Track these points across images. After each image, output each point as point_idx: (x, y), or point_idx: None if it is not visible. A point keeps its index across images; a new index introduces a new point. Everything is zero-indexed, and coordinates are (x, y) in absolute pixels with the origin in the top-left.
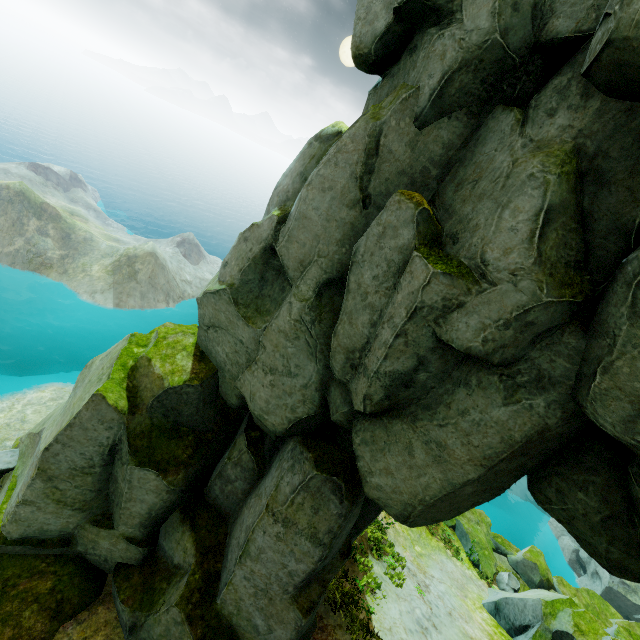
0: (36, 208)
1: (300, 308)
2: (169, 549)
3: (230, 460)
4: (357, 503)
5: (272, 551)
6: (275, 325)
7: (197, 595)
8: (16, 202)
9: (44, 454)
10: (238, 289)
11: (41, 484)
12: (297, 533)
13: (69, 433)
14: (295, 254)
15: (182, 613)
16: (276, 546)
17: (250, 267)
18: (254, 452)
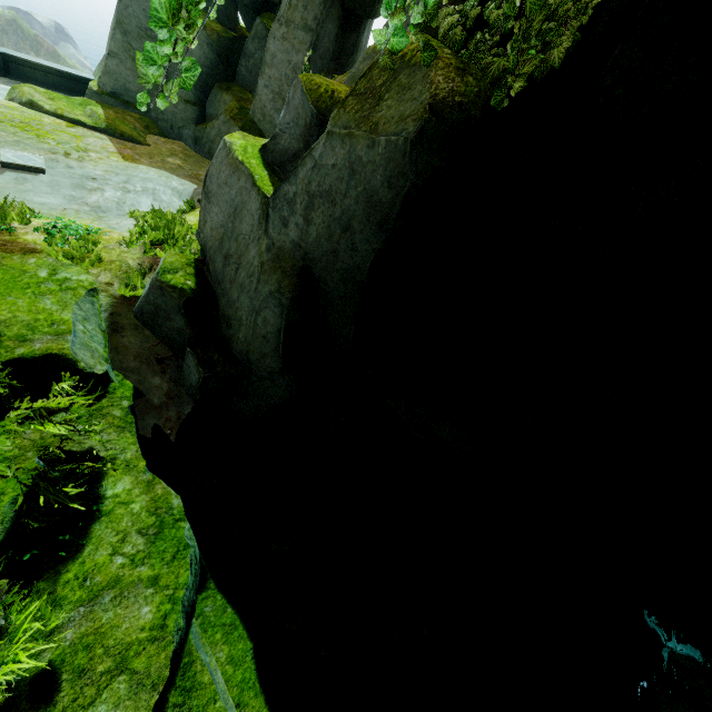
0: (31, 41)
1: None
2: (214, 111)
3: (250, 37)
4: (333, 2)
5: (281, 53)
6: None
7: (236, 110)
8: (10, 30)
9: (119, 6)
10: None
11: (120, 36)
12: (295, 29)
13: None
14: None
15: (227, 116)
16: (283, 47)
17: None
18: (266, 23)
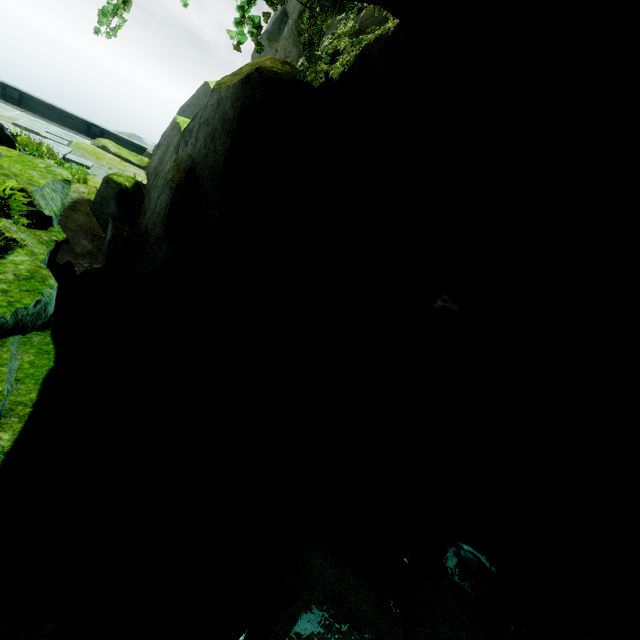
0: None
1: (292, 23)
2: None
3: None
4: None
5: None
6: (282, 37)
7: None
8: None
9: (179, 111)
10: (270, 33)
11: None
12: None
13: (192, 101)
14: (292, 5)
15: None
16: None
17: (275, 22)
18: None
